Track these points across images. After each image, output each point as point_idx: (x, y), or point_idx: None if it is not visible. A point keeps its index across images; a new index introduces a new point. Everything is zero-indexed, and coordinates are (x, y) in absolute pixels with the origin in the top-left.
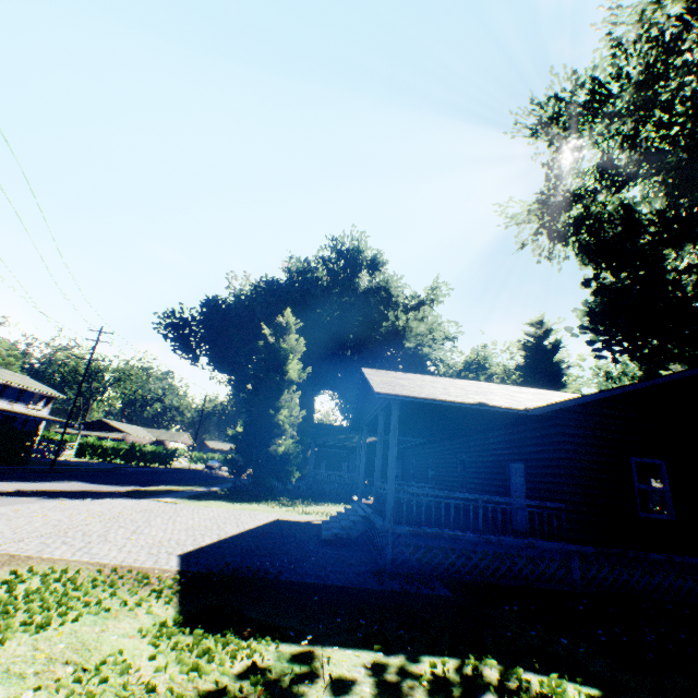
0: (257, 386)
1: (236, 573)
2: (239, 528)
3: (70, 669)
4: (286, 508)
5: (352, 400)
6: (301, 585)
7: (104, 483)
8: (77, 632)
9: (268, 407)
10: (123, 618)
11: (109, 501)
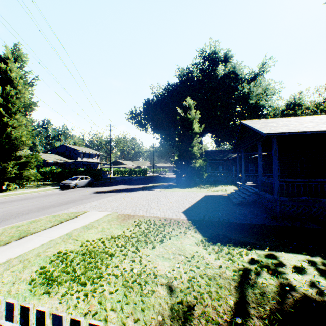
0: (180, 138)
1: (210, 219)
2: (194, 200)
3: (183, 257)
4: (205, 189)
5: (221, 137)
6: (241, 224)
7: (130, 185)
8: (173, 243)
9: (187, 147)
10: (184, 238)
11: (139, 192)
